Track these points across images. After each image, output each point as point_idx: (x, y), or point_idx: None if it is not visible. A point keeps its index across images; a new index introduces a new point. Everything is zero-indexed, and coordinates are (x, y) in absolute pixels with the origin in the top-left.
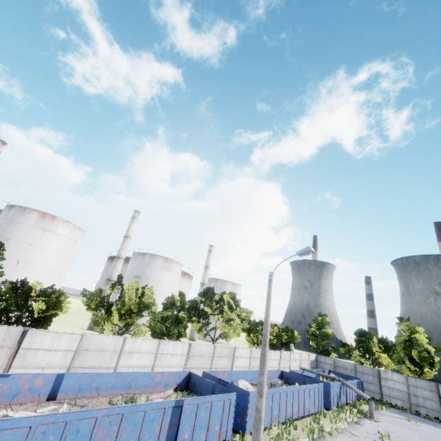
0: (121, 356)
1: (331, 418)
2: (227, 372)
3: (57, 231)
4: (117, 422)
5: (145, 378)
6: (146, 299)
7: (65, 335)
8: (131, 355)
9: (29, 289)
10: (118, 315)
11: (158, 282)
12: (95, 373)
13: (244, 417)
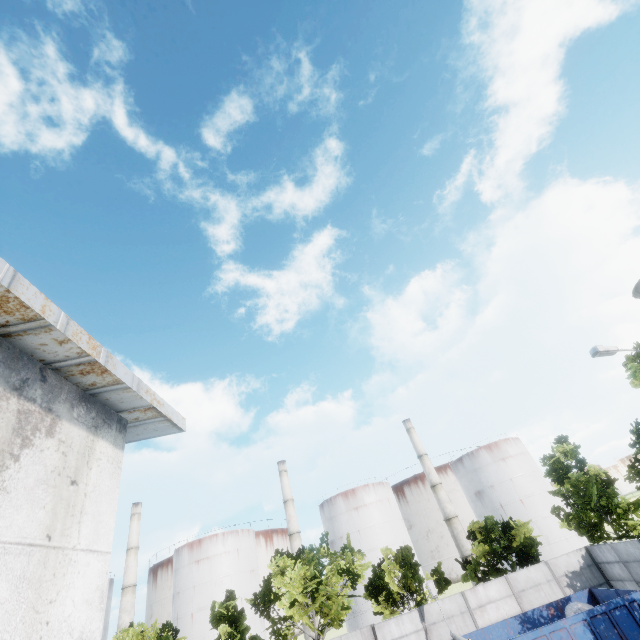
0: None
1: None
2: None
3: (210, 554)
4: None
5: None
6: None
7: None
8: None
9: None
10: None
11: (355, 534)
12: None
13: None
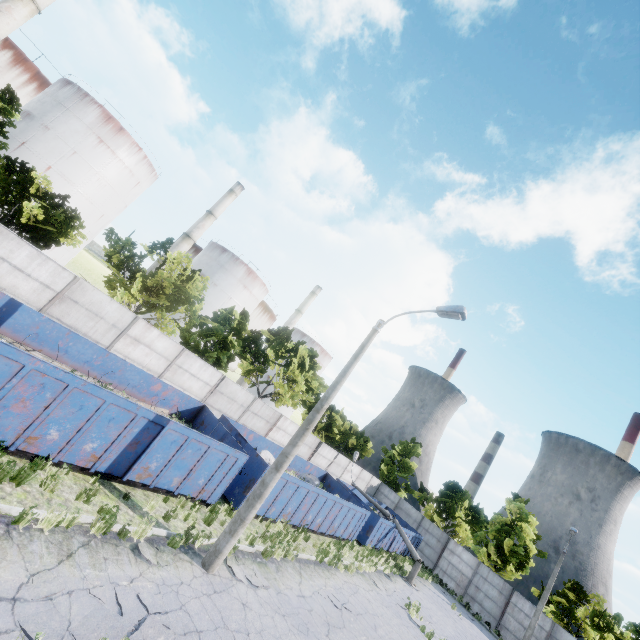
0: (122, 338)
1: (358, 554)
2: (255, 434)
3: (118, 153)
4: (55, 391)
5: (139, 378)
6: (192, 289)
7: (51, 263)
8: (137, 345)
9: (29, 180)
10: (142, 284)
11: (227, 296)
12: (68, 329)
13: (246, 490)
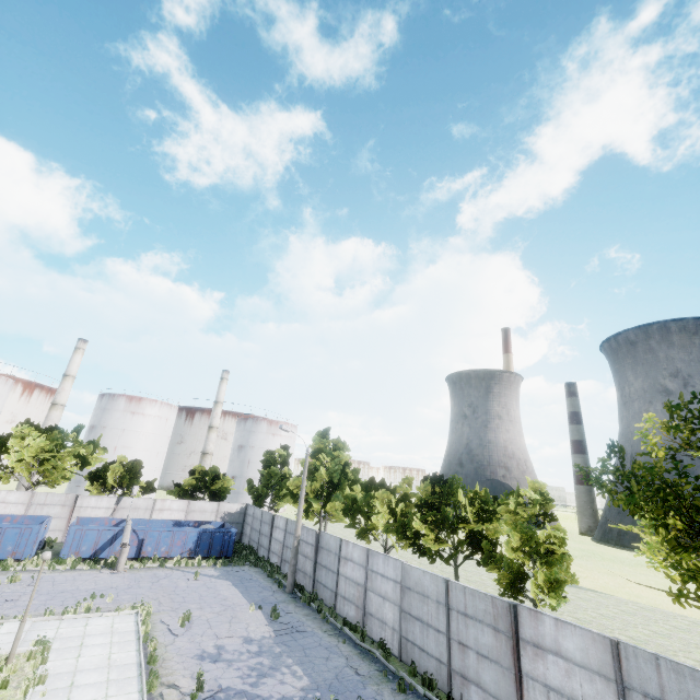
0: None
1: None
2: None
3: None
4: None
5: None
6: None
7: None
8: None
9: None
10: None
11: (119, 430)
12: None
13: None
